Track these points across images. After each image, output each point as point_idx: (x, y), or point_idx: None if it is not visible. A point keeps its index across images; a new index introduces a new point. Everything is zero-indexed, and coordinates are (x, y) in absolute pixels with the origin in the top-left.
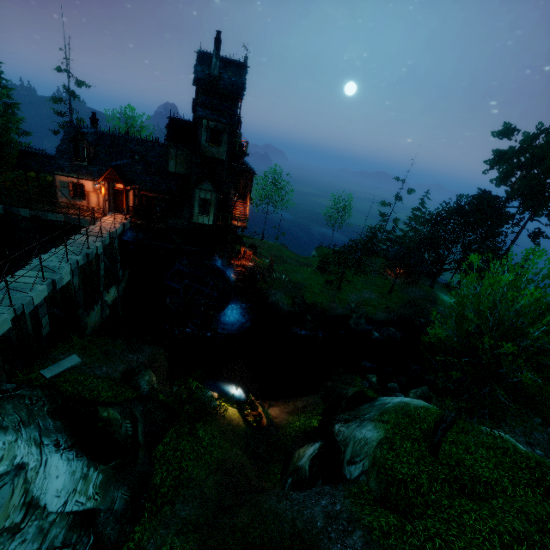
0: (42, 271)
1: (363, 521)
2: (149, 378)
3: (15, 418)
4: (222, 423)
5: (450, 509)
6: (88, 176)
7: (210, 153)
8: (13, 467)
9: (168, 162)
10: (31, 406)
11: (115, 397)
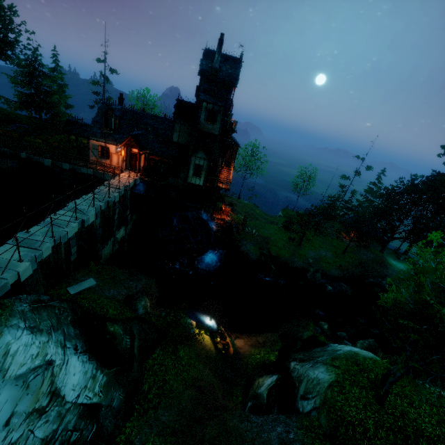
0: (76, 212)
1: None
2: (144, 303)
3: (48, 324)
4: (197, 347)
5: None
6: (112, 142)
7: (207, 129)
8: (44, 362)
9: (172, 134)
10: (59, 315)
11: (119, 315)
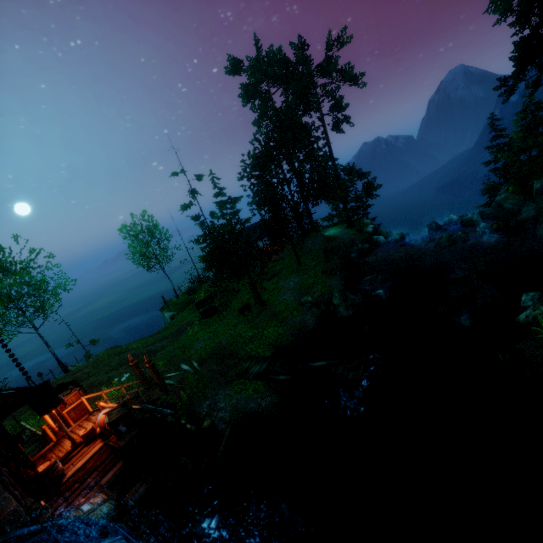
0: None
1: None
2: None
3: None
4: None
5: None
6: None
7: None
8: None
9: None
10: None
11: None
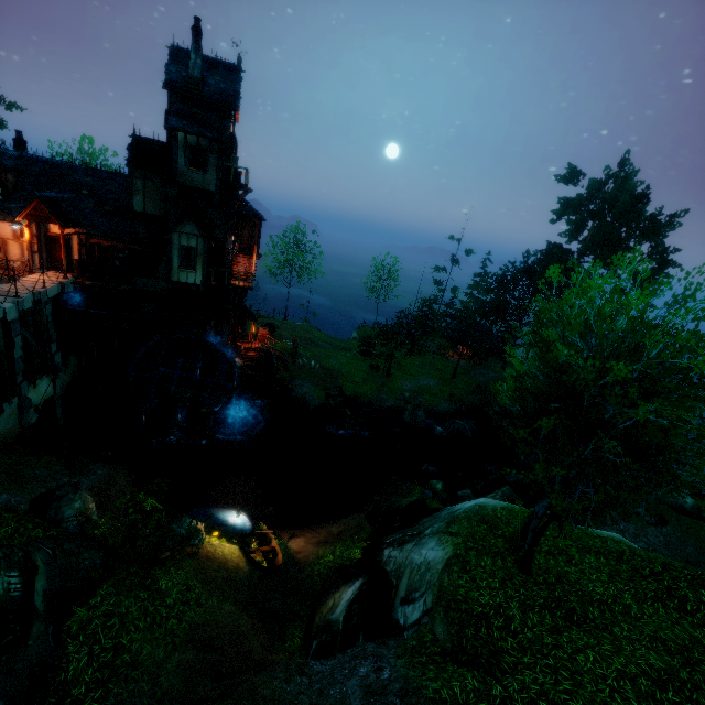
0: None
1: (426, 691)
2: (81, 505)
3: None
4: (207, 566)
5: (557, 649)
6: (3, 215)
7: (193, 181)
8: None
9: (132, 198)
10: None
11: (10, 539)
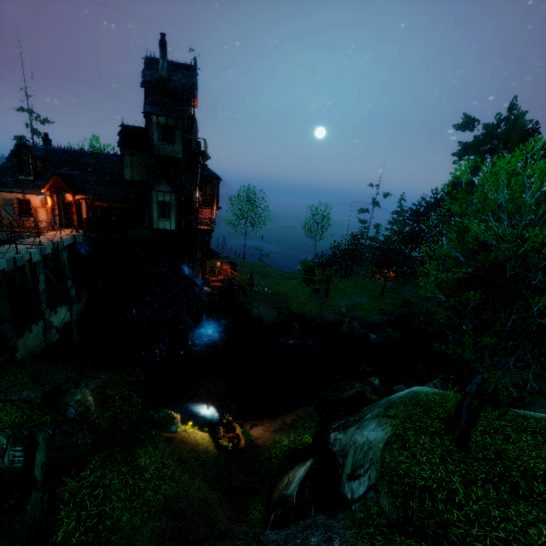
0: None
1: None
2: (81, 398)
3: None
4: (181, 448)
5: (506, 522)
6: (34, 190)
7: (165, 152)
8: None
9: (122, 170)
10: None
11: (24, 423)
